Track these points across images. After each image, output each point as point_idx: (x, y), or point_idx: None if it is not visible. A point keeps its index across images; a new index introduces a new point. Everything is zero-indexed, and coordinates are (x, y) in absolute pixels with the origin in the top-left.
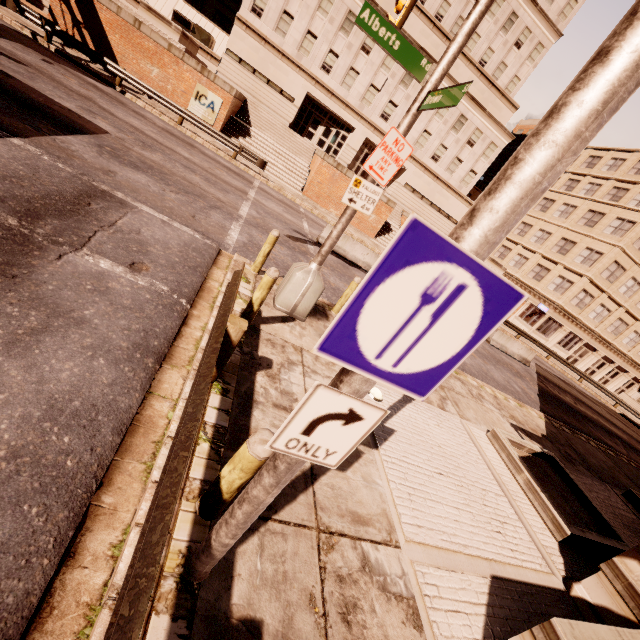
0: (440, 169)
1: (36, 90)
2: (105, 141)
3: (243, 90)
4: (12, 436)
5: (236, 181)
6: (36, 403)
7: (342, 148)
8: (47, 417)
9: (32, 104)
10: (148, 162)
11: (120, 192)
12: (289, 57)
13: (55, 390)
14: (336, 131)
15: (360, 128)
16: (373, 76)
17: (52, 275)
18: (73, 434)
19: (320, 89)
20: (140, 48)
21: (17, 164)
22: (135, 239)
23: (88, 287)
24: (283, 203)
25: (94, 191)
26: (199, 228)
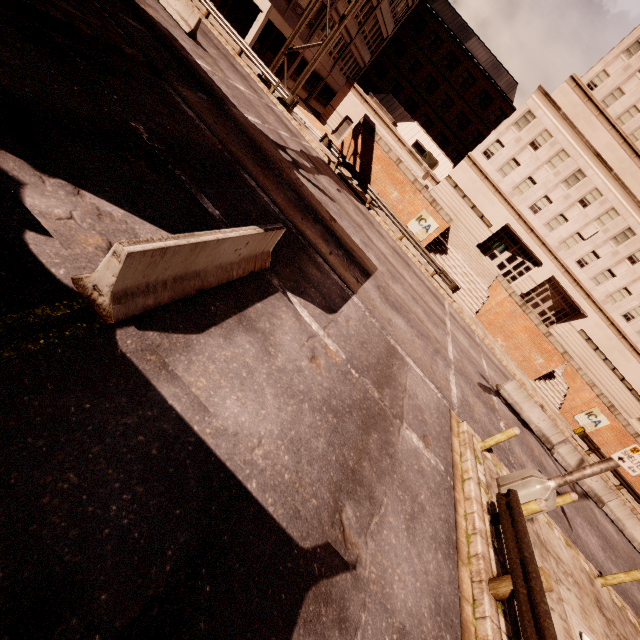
0: (630, 329)
1: (345, 231)
2: (379, 280)
3: (447, 208)
4: (430, 625)
5: (437, 307)
6: (430, 594)
7: (522, 277)
8: (436, 611)
9: (348, 249)
10: (398, 299)
11: (398, 345)
12: (502, 193)
13: (432, 583)
14: (521, 260)
15: (549, 266)
16: (582, 226)
17: (401, 454)
18: (449, 632)
19: (521, 224)
20: (391, 177)
21: (362, 326)
22: (417, 405)
23: (415, 467)
24: (466, 332)
25: (390, 348)
26: (437, 383)
